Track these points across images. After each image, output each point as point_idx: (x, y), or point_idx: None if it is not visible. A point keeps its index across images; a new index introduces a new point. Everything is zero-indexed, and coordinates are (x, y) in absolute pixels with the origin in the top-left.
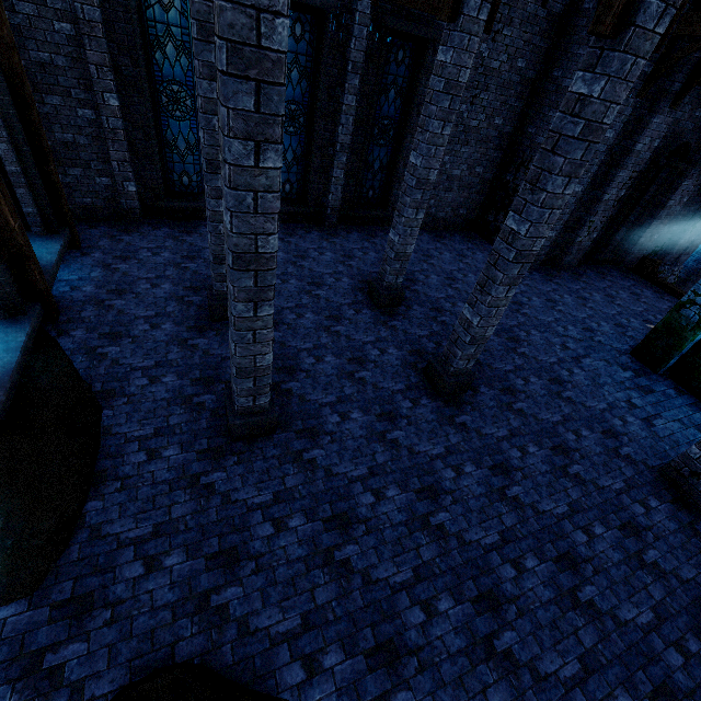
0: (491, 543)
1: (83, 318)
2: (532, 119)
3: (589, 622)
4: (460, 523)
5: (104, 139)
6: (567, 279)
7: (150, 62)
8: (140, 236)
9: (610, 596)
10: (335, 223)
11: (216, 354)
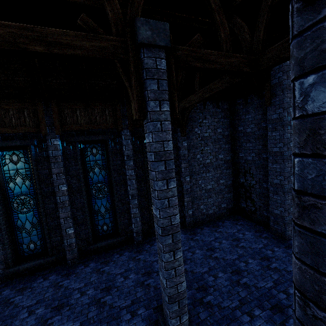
0: None
1: None
2: (239, 150)
3: None
4: None
5: None
6: None
7: (6, 189)
8: None
9: None
10: (141, 240)
11: None
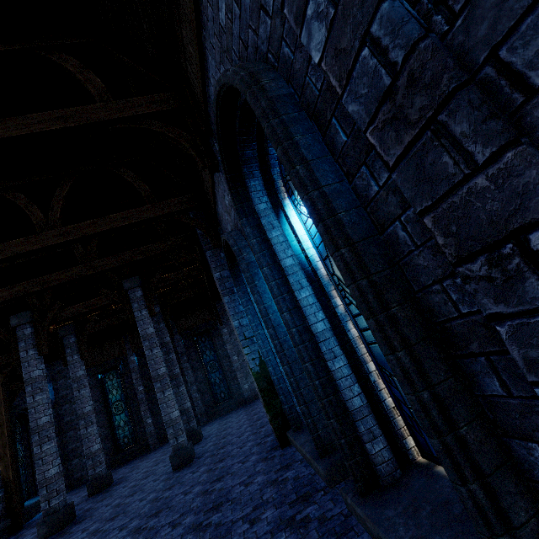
0: (120, 525)
1: (31, 525)
2: None
3: (133, 536)
4: (114, 523)
5: None
6: None
7: (108, 399)
8: None
9: (162, 518)
10: (206, 421)
11: (75, 510)
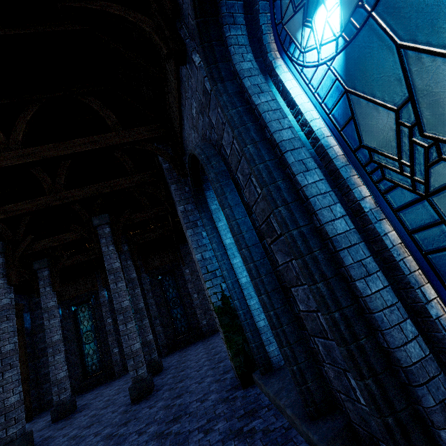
0: None
1: None
2: None
3: None
4: None
5: None
6: None
7: (79, 329)
8: None
9: None
10: (167, 352)
11: (36, 436)
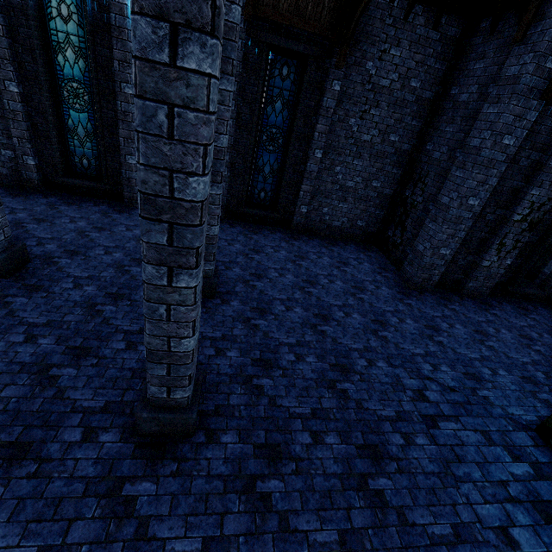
0: None
1: None
2: (431, 137)
3: None
4: None
5: (8, 119)
6: (470, 308)
7: (54, 63)
8: (22, 199)
9: None
10: (222, 217)
11: None
